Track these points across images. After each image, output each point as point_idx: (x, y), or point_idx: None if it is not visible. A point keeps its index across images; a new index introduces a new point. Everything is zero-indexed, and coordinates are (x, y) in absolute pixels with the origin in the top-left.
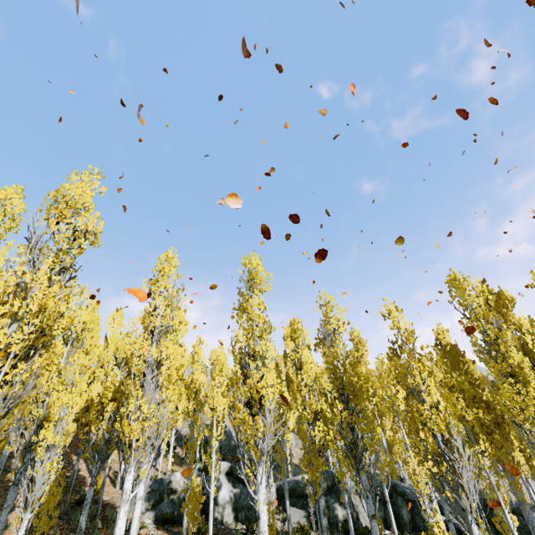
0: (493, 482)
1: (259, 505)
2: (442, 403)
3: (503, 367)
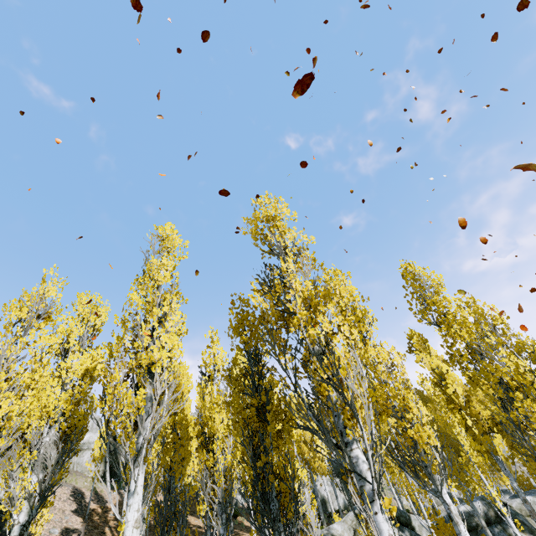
0: None
1: None
2: None
3: None
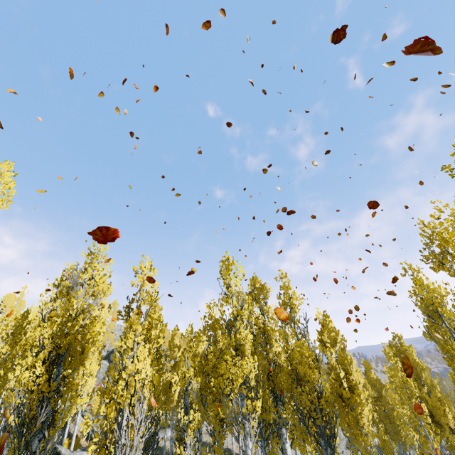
0: (189, 454)
1: None
2: (144, 372)
3: (232, 340)
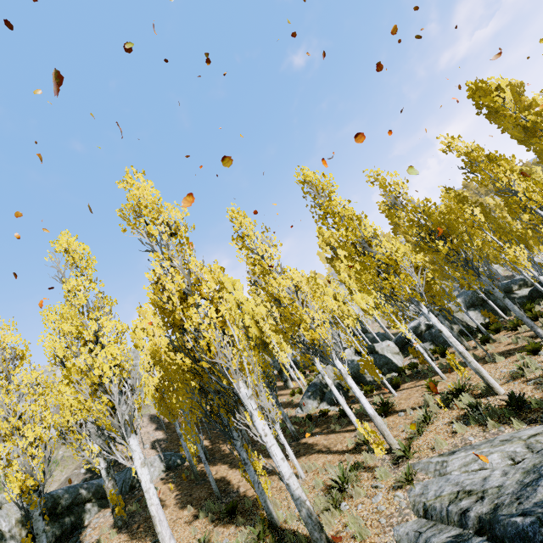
0: None
1: (436, 325)
2: (532, 185)
3: None
